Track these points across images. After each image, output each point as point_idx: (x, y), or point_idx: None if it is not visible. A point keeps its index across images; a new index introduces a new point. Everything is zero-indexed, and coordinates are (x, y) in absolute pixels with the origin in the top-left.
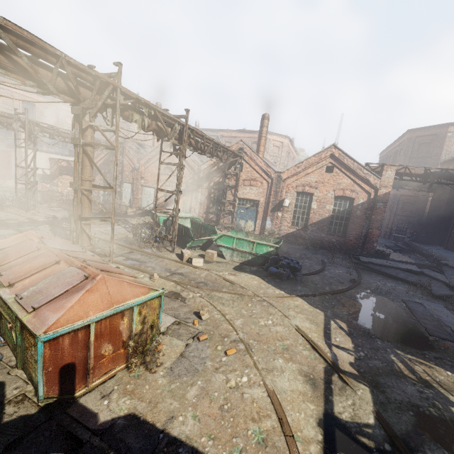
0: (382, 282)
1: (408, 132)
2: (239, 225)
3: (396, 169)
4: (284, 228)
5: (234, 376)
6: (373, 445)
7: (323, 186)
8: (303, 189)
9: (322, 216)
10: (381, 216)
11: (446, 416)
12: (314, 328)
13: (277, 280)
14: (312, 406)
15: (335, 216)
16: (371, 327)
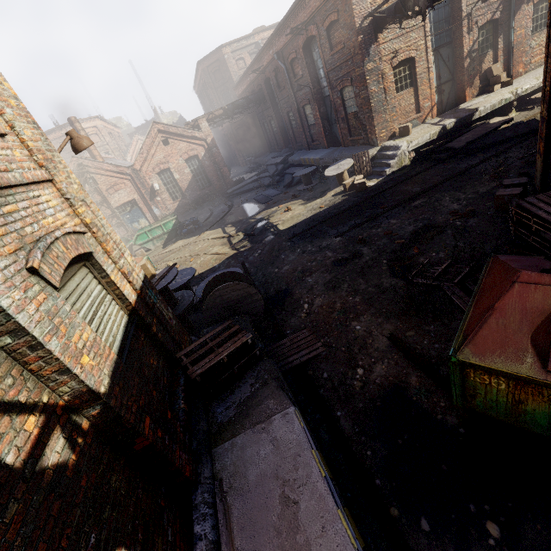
0: (244, 197)
1: (199, 64)
2: (135, 229)
3: (207, 117)
4: (170, 206)
5: (198, 261)
6: (244, 240)
7: (171, 158)
8: (160, 169)
9: (187, 180)
10: (220, 157)
11: (262, 221)
12: (219, 234)
13: (191, 234)
14: (226, 247)
15: (196, 175)
16: (241, 218)
